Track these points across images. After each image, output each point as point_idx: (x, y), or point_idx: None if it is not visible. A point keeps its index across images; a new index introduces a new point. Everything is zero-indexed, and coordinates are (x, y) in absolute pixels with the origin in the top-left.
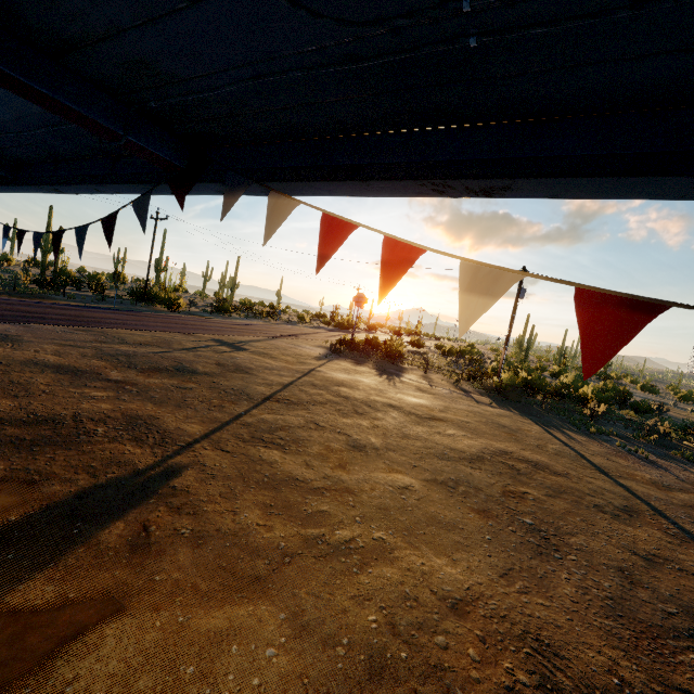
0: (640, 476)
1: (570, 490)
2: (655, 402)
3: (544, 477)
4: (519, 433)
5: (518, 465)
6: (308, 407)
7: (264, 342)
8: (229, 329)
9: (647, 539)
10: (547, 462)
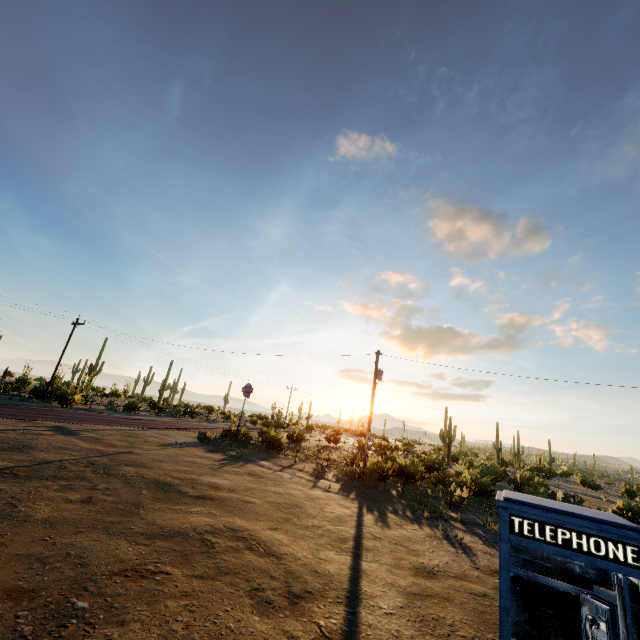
0: (410, 560)
1: (250, 571)
2: (584, 496)
3: (238, 556)
4: (309, 514)
5: (224, 543)
6: (29, 480)
7: (124, 431)
8: (102, 420)
9: (258, 632)
10: (281, 541)
